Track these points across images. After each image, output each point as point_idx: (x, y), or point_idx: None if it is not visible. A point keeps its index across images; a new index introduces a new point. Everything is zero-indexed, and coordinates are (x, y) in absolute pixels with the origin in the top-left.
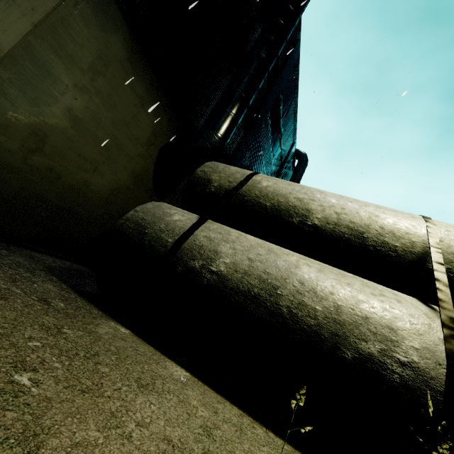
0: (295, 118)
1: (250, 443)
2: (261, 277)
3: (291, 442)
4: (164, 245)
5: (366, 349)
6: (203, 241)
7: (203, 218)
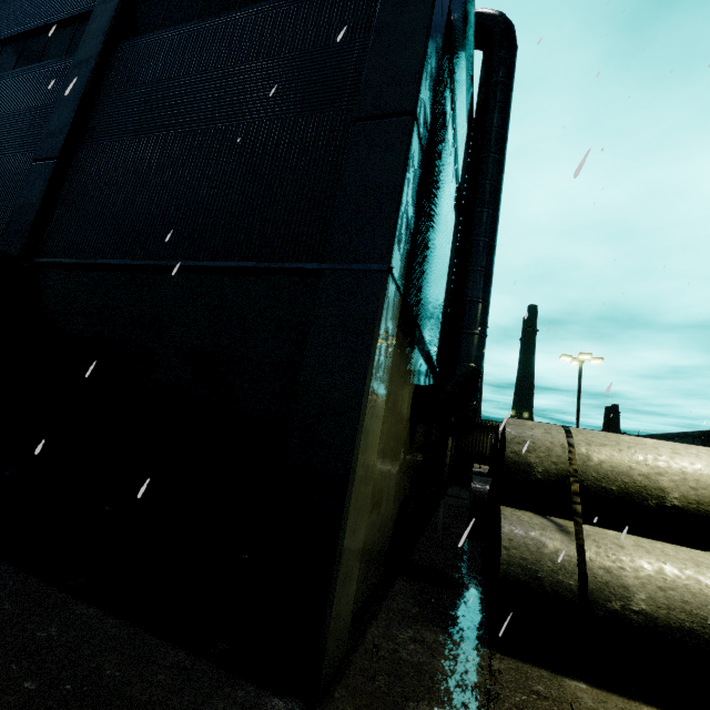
0: None
1: None
2: (685, 609)
3: None
4: (569, 589)
5: None
6: (604, 575)
7: (579, 542)
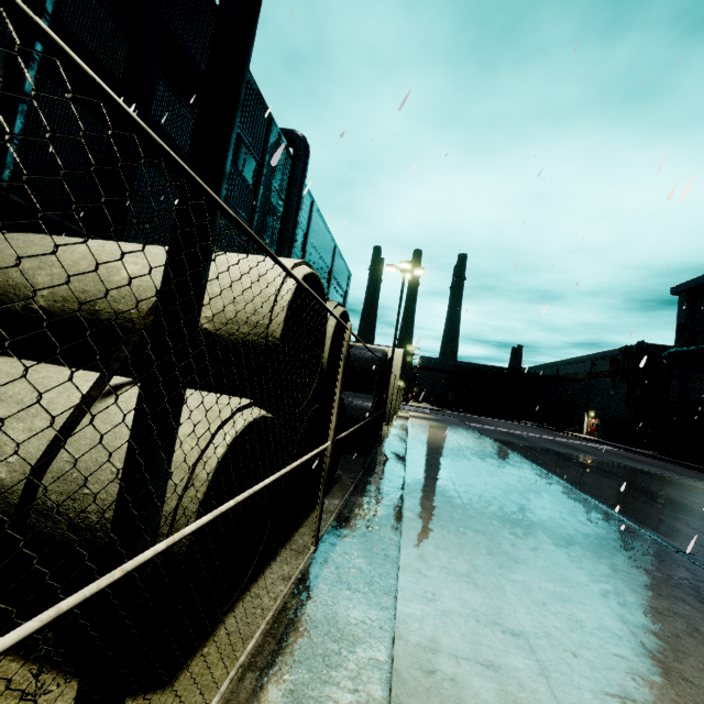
0: (249, 75)
1: None
2: None
3: None
4: None
5: None
6: None
7: None
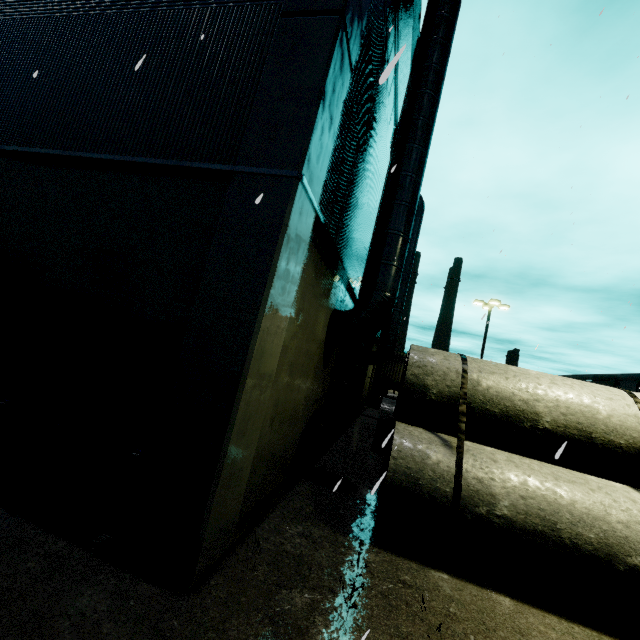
0: None
1: None
2: (540, 515)
3: (591, 625)
4: (445, 495)
5: (631, 562)
6: (476, 485)
7: (459, 455)
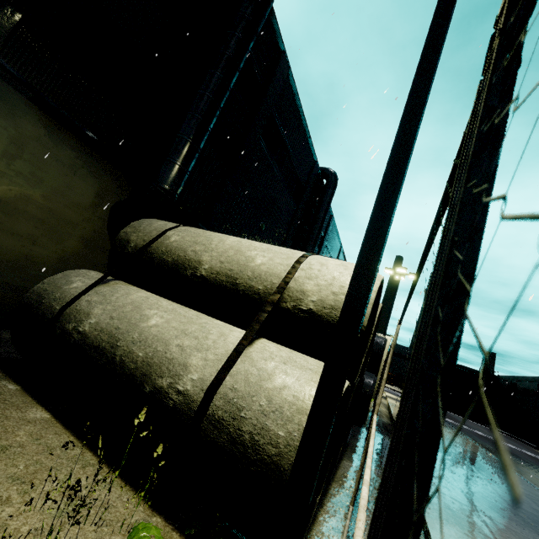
0: (308, 135)
1: (47, 456)
2: (111, 333)
3: (109, 459)
4: (53, 312)
5: (160, 383)
6: (84, 305)
7: (94, 283)
